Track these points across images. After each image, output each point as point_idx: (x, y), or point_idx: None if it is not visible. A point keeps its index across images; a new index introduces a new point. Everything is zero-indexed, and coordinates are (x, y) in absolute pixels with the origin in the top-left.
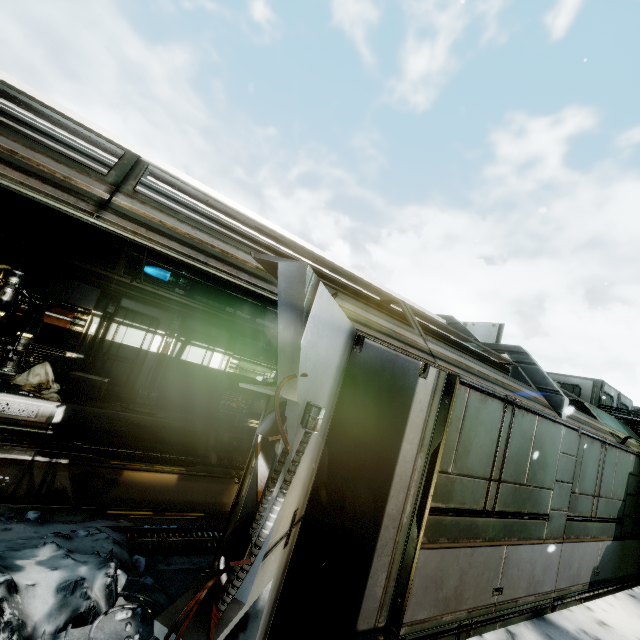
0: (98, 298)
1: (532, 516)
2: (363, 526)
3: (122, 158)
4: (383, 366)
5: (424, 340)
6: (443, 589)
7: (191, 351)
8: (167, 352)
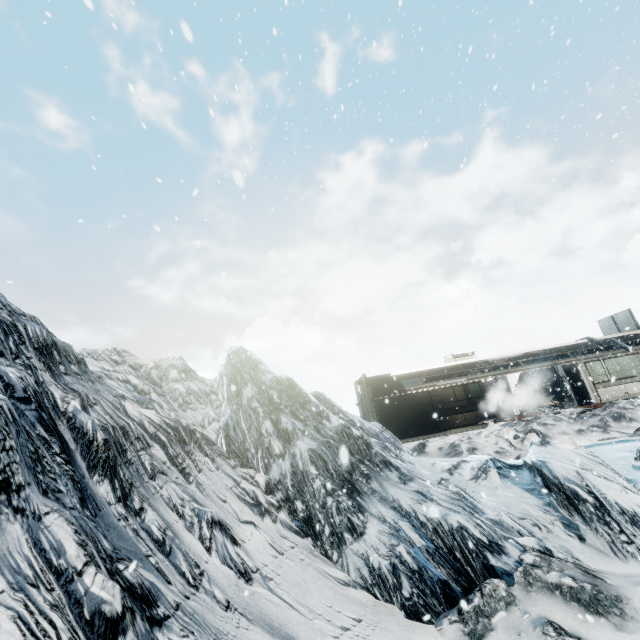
0: None
1: (628, 377)
2: (583, 389)
3: (519, 362)
4: (569, 367)
5: (575, 358)
6: (608, 394)
7: None
8: None
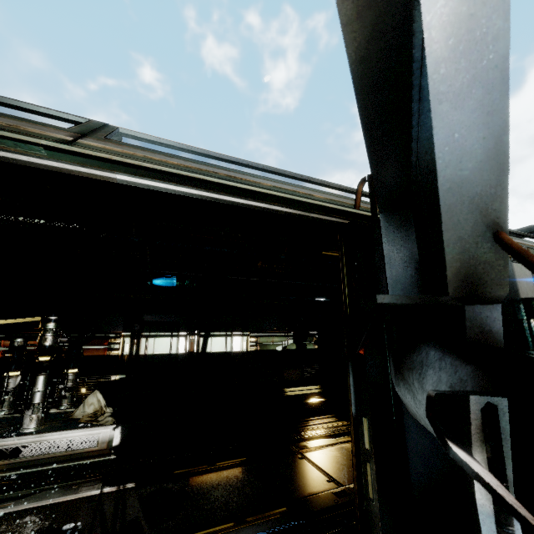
0: (124, 321)
1: None
2: None
3: (87, 122)
4: None
5: None
6: None
7: (213, 342)
8: (193, 349)
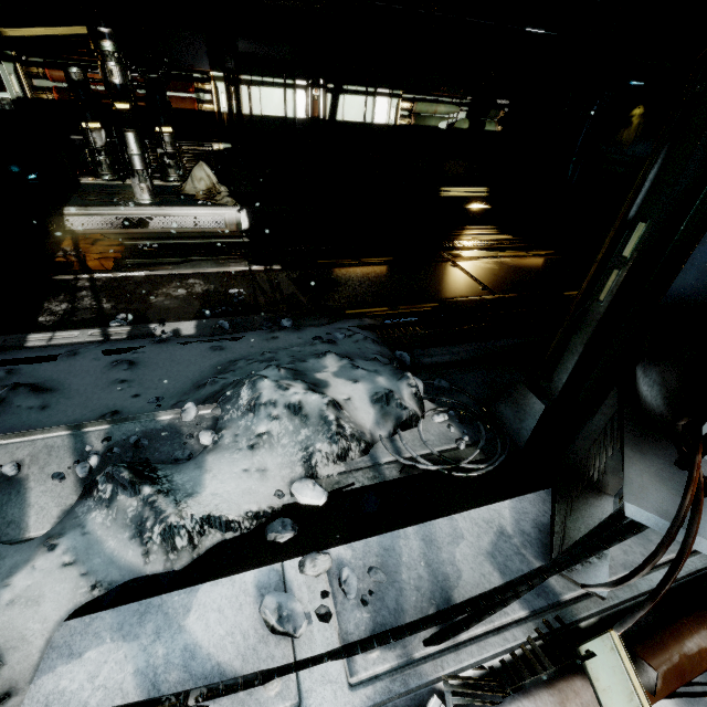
0: (207, 48)
1: None
2: None
3: None
4: None
5: None
6: None
7: (346, 104)
8: (318, 114)
